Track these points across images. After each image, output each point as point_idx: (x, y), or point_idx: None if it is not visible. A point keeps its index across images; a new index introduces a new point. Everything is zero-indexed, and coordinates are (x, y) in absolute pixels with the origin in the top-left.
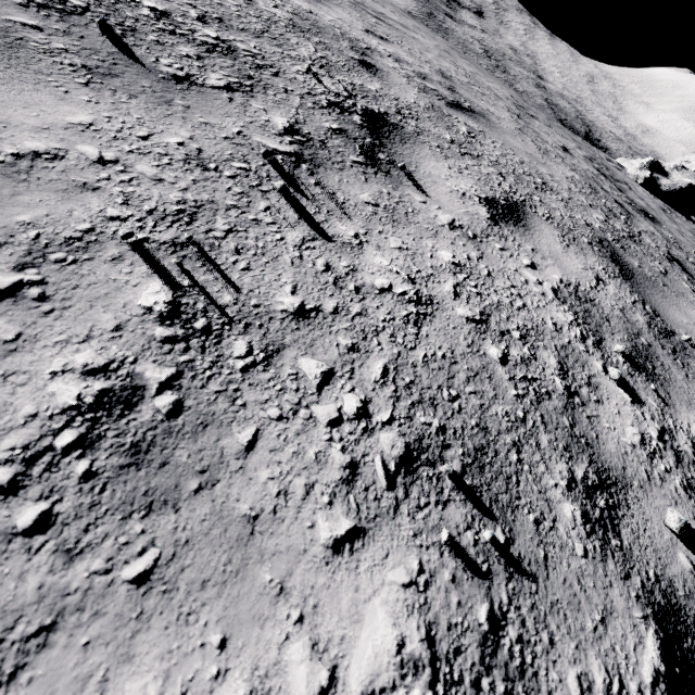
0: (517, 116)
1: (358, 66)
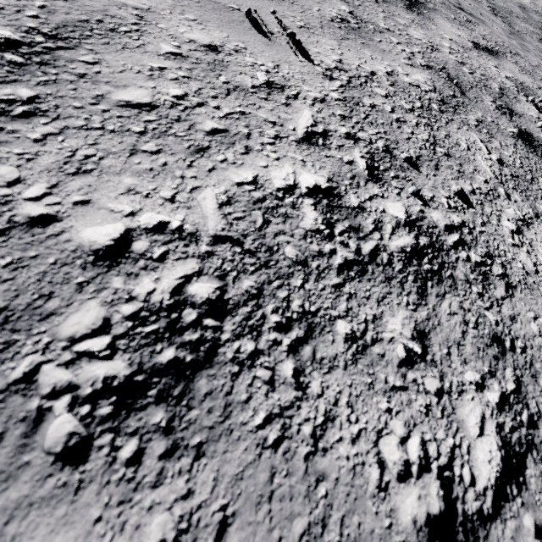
0: (509, 33)
1: None
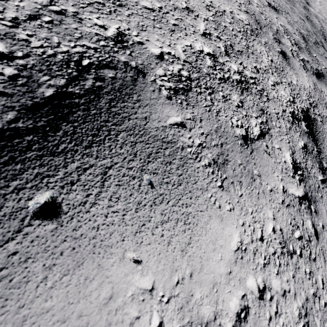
0: (287, 0)
1: None
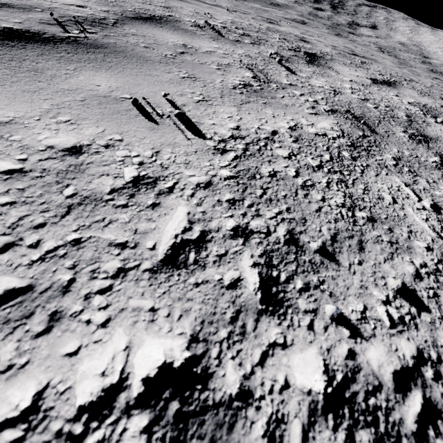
0: (398, 64)
1: (300, 41)
